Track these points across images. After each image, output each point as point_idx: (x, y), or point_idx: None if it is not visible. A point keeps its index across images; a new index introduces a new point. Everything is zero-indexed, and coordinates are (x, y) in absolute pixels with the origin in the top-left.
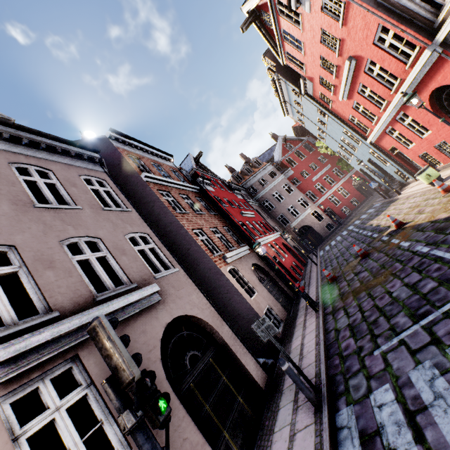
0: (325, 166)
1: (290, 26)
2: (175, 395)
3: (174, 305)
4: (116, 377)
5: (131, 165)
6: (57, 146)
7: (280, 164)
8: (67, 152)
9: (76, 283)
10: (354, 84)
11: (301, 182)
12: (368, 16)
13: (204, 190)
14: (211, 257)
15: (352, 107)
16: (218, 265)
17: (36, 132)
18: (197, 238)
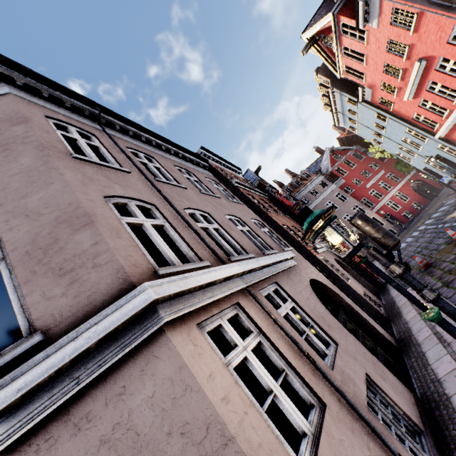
0: (378, 172)
1: (353, 42)
2: (341, 325)
3: (305, 271)
4: (383, 243)
5: (222, 174)
6: (187, 156)
7: (329, 175)
8: (191, 161)
9: (248, 242)
10: (422, 82)
11: (355, 190)
12: (443, 20)
13: (274, 197)
14: (305, 246)
15: (418, 105)
16: (313, 253)
17: (177, 145)
18: (288, 231)
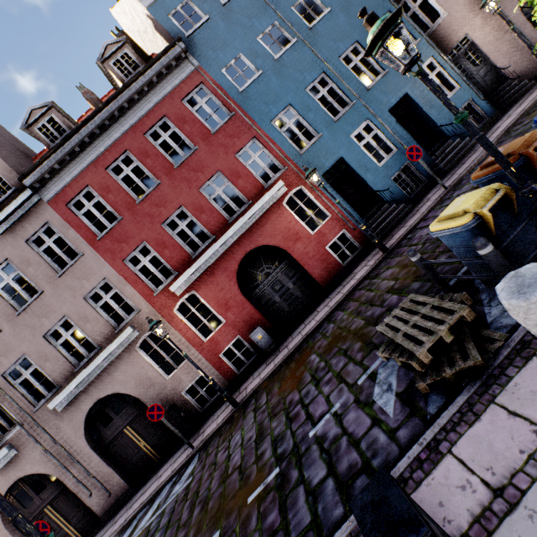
0: None
1: None
2: None
3: None
4: None
5: None
6: None
7: None
8: None
9: None
10: None
11: None
12: None
13: None
14: None
15: None
16: None
17: None
18: None
